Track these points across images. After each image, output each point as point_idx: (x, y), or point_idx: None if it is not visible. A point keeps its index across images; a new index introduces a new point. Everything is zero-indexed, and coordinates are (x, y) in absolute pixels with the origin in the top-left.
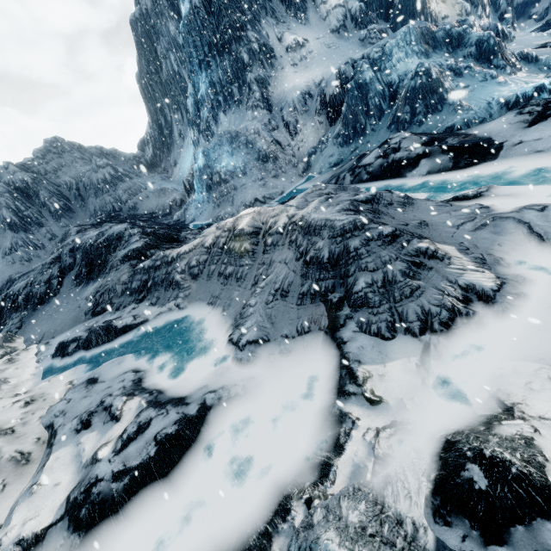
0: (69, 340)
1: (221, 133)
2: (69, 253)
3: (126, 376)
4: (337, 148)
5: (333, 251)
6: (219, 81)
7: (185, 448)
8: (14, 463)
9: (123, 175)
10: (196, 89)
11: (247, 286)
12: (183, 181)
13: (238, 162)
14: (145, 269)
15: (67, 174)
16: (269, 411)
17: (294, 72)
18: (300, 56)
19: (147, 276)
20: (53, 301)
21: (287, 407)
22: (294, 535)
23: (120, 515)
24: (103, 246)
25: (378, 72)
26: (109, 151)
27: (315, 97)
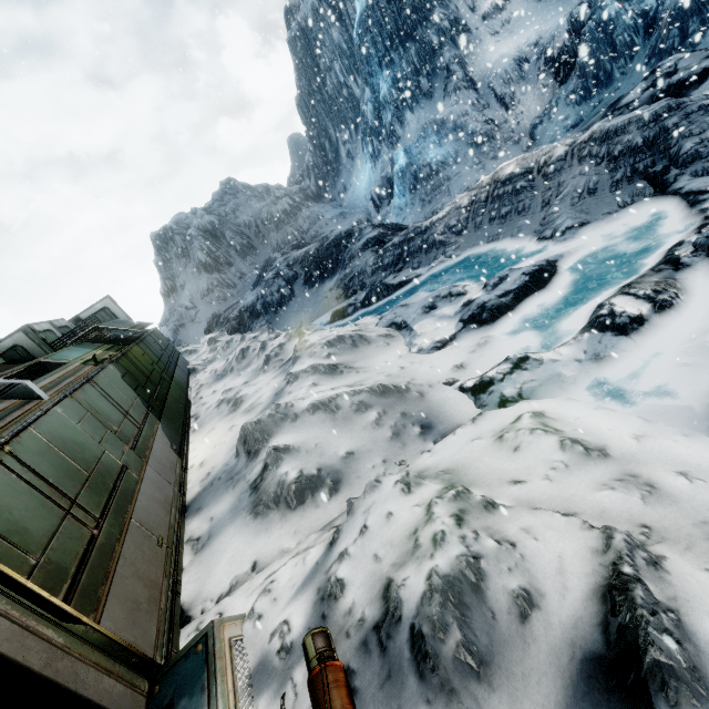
0: (345, 306)
1: (426, 123)
2: (288, 268)
3: (441, 289)
4: (573, 108)
5: (647, 136)
6: (404, 75)
7: (551, 275)
8: (383, 337)
9: (300, 204)
10: (376, 92)
11: (535, 211)
12: (372, 195)
13: (447, 151)
14: (397, 245)
15: (244, 213)
16: (615, 248)
17: (496, 42)
18: (500, 22)
19: (400, 250)
20: (292, 304)
21: (634, 240)
22: (697, 238)
23: (516, 311)
24: (333, 246)
25: (625, 3)
26: (275, 188)
27: (533, 60)
